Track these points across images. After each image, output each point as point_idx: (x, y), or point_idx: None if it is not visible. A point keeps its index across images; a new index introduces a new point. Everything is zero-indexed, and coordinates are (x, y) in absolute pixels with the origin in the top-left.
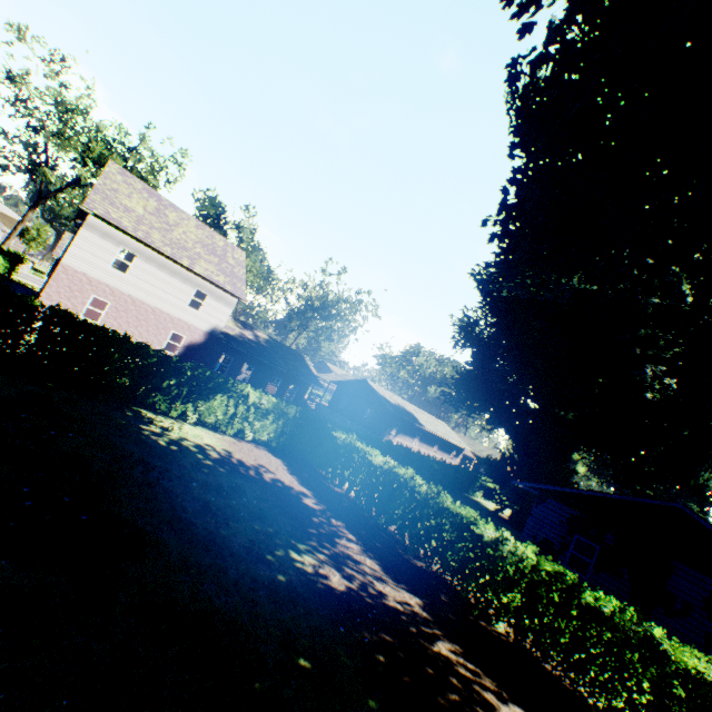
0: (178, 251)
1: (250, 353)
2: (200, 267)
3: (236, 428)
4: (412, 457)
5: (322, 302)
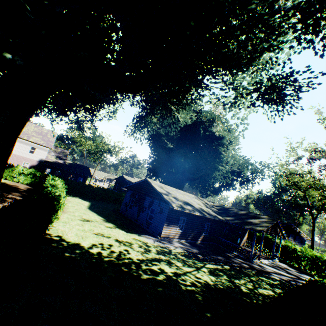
0: (23, 135)
1: (56, 166)
2: (32, 139)
3: (17, 179)
4: (108, 191)
5: (104, 148)
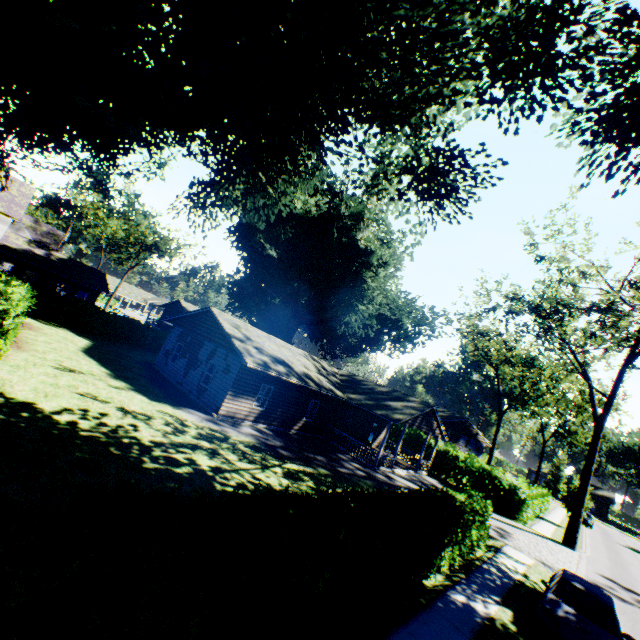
0: None
1: (26, 260)
2: None
3: None
4: (138, 326)
5: (146, 240)
